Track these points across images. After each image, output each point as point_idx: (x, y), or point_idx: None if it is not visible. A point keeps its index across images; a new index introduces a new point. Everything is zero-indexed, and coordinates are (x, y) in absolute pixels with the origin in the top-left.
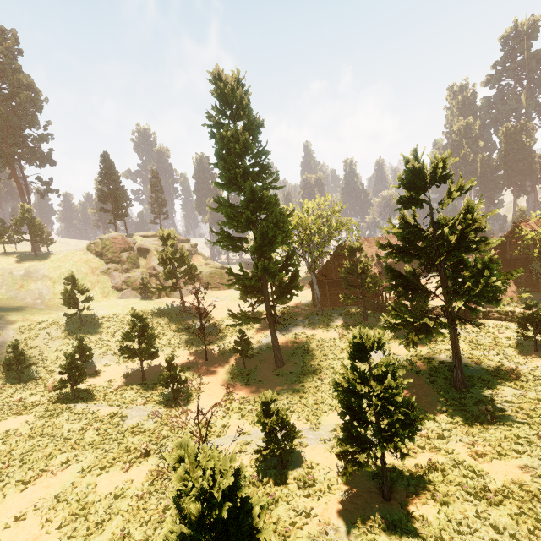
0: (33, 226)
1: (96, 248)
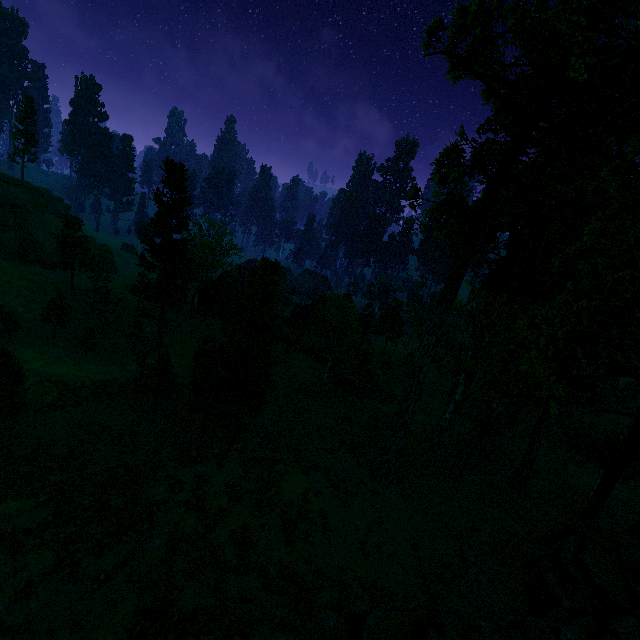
0: None
1: None
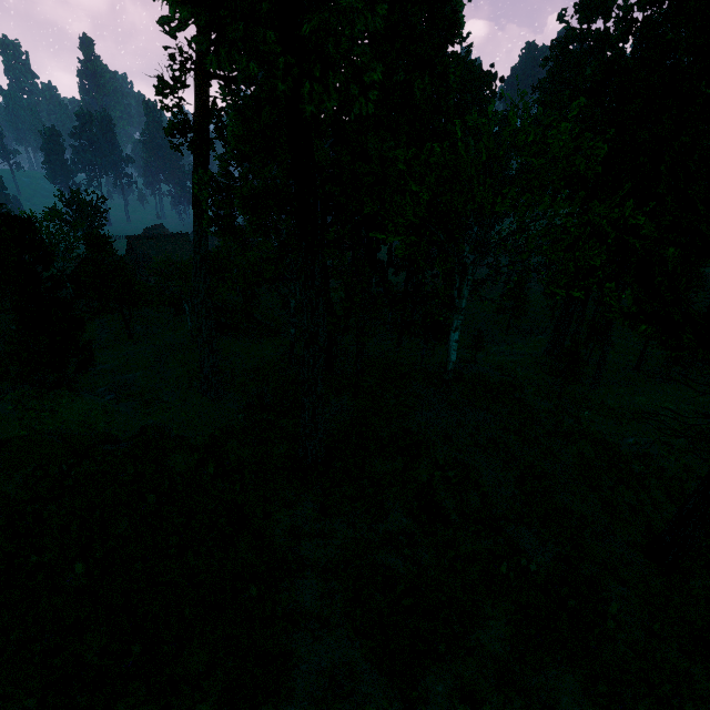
0: None
1: None
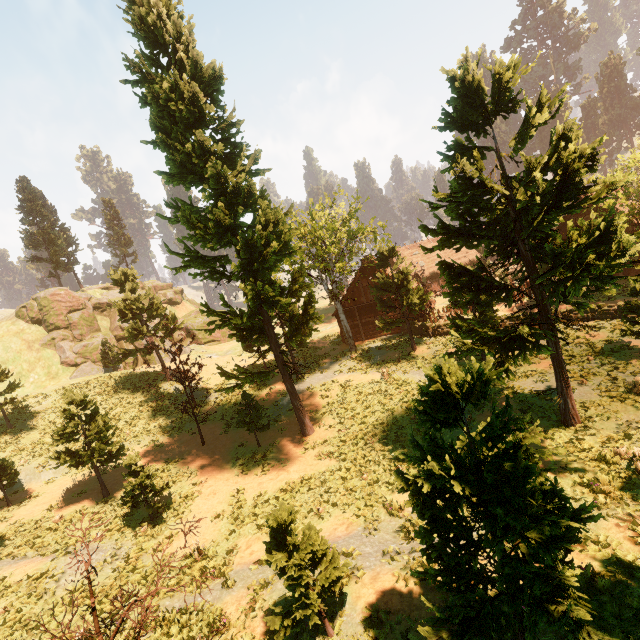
0: None
1: (30, 313)
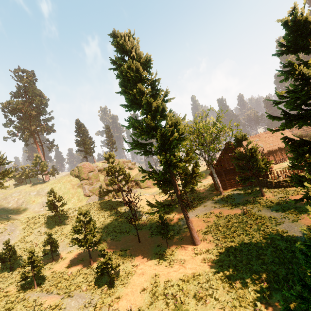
0: (42, 166)
1: (75, 173)
